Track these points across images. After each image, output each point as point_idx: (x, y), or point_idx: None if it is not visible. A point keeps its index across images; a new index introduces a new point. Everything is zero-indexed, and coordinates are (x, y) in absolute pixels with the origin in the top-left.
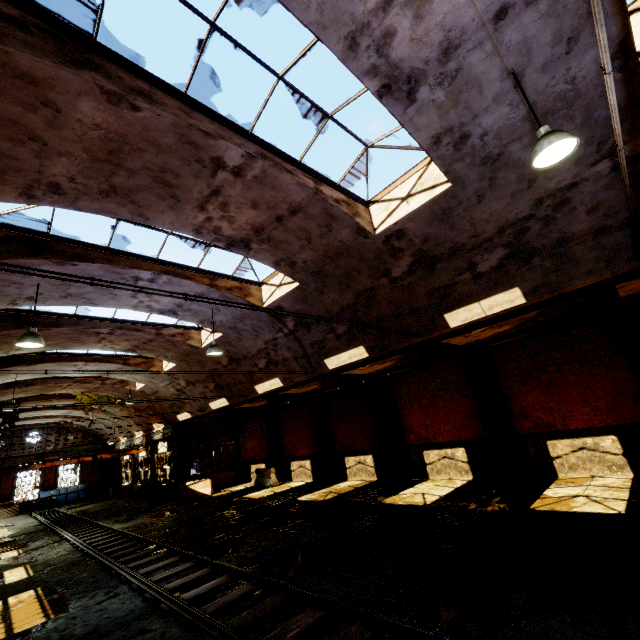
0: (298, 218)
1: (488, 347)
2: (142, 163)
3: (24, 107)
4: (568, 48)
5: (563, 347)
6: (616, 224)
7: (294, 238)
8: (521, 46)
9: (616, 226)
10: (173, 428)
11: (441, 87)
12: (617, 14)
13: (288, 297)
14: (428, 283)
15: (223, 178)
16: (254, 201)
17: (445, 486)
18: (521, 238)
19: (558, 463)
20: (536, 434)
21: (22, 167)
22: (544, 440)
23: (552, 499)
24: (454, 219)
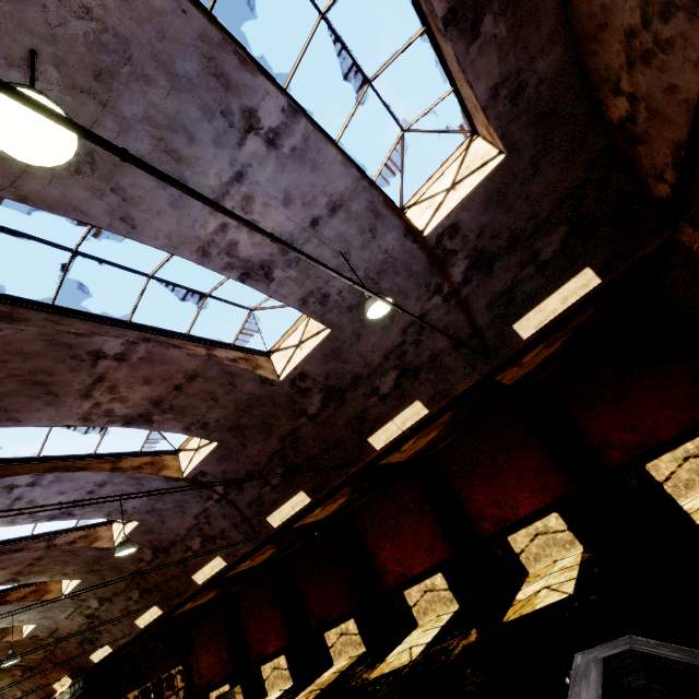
0: (198, 383)
1: (430, 455)
2: (7, 372)
3: None
4: (373, 235)
5: (489, 438)
6: (465, 337)
7: (199, 401)
8: (339, 237)
9: (466, 339)
10: (86, 679)
11: (291, 268)
12: (394, 214)
13: (209, 459)
14: (344, 413)
15: (106, 365)
16: (146, 378)
17: (432, 628)
18: (404, 360)
19: (524, 558)
20: (497, 533)
21: None
22: (505, 537)
23: (521, 602)
24: (345, 355)
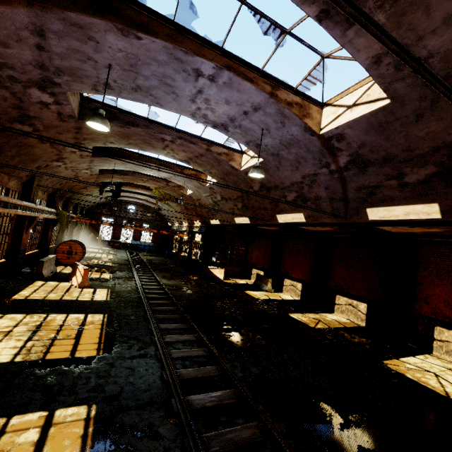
0: None
1: None
2: None
3: None
4: None
5: None
6: None
7: None
8: None
9: None
10: (206, 227)
11: None
12: None
13: (360, 122)
14: None
15: None
16: None
17: None
18: None
19: None
20: None
21: None
22: None
23: None
24: None
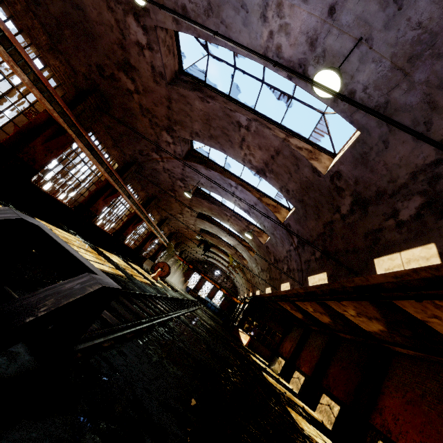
0: (281, 158)
1: None
2: (216, 124)
3: (184, 105)
4: (398, 5)
5: None
6: None
7: (283, 172)
8: (358, 21)
9: None
10: (252, 297)
11: (320, 64)
12: None
13: (291, 217)
14: (365, 224)
15: (243, 132)
16: (259, 145)
17: None
18: (435, 186)
19: None
20: None
21: (188, 125)
22: None
23: None
24: (372, 163)
